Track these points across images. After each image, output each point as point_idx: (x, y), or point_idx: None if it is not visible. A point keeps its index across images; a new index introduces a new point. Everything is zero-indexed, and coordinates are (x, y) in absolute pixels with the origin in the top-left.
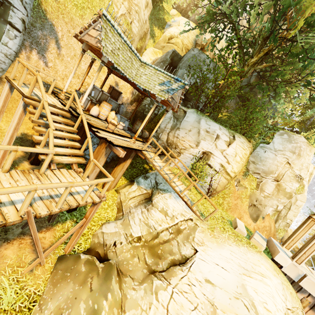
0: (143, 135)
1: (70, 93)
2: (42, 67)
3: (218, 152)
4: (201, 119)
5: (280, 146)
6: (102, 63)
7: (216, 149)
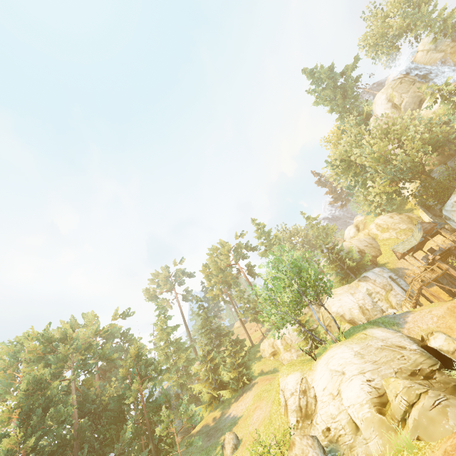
0: None
1: None
2: None
3: None
4: (445, 209)
5: None
6: (407, 254)
7: None
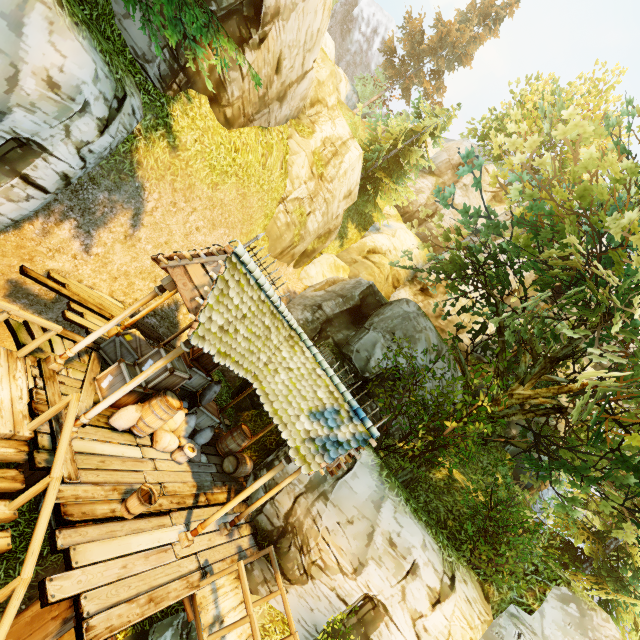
0: (236, 474)
1: (114, 314)
2: (74, 252)
3: (405, 615)
4: (386, 499)
5: (559, 636)
6: (186, 346)
7: (402, 605)
